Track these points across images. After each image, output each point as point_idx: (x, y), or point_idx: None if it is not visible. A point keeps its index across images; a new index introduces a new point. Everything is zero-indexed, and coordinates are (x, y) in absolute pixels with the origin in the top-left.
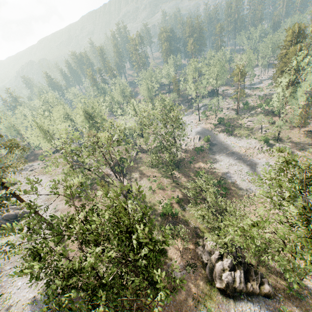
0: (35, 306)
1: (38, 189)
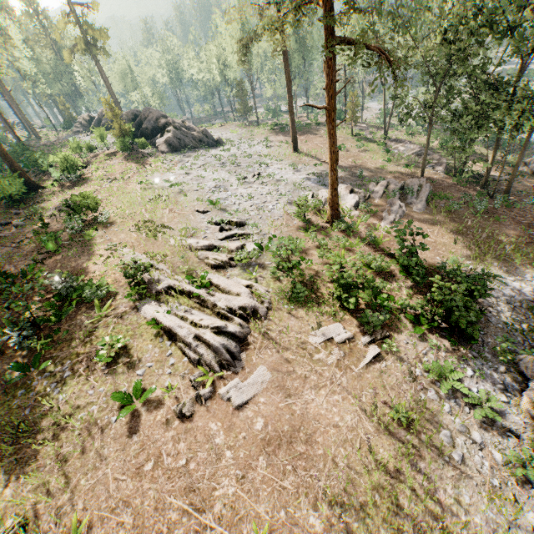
0: (315, 181)
1: (214, 134)
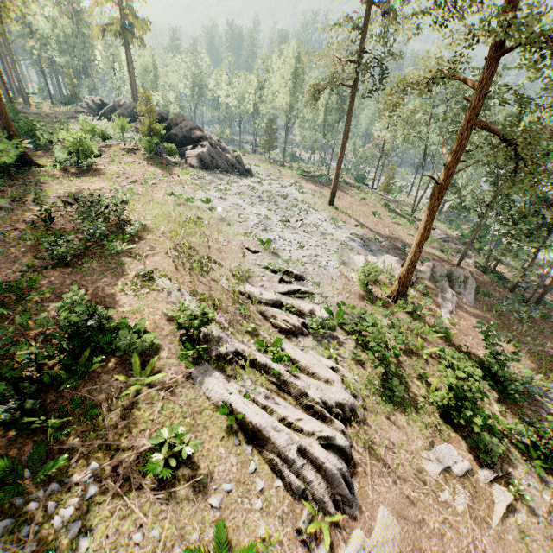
0: (360, 244)
1: None
